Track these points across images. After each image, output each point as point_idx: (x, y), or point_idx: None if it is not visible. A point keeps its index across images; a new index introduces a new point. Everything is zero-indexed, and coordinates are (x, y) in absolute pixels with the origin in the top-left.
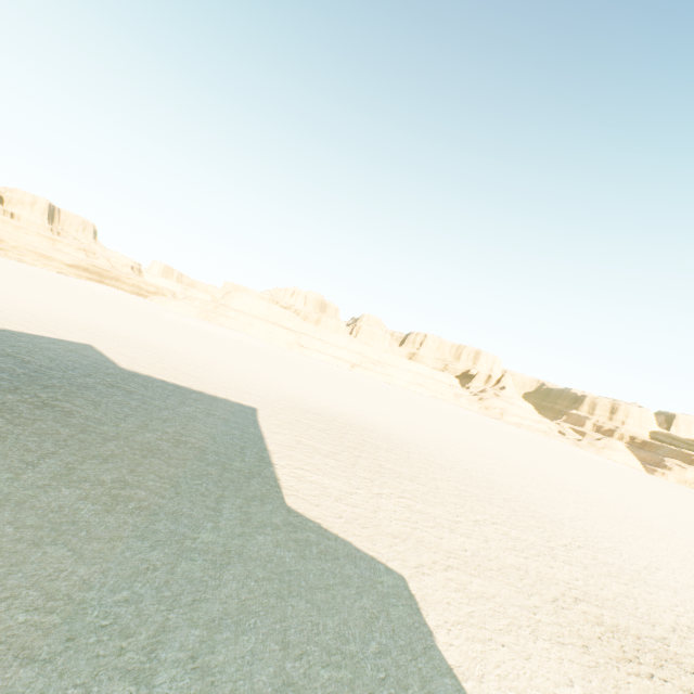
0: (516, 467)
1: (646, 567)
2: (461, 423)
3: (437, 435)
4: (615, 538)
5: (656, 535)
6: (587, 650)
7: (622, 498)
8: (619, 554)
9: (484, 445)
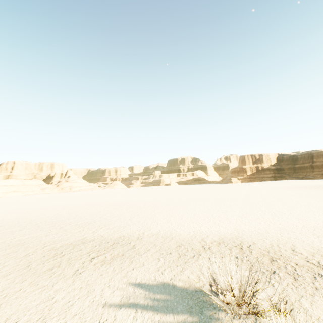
0: (62, 207)
1: (100, 216)
2: (40, 201)
3: (9, 212)
4: (94, 213)
5: (115, 204)
6: (28, 267)
7: (111, 198)
8: (91, 217)
9: (48, 205)
